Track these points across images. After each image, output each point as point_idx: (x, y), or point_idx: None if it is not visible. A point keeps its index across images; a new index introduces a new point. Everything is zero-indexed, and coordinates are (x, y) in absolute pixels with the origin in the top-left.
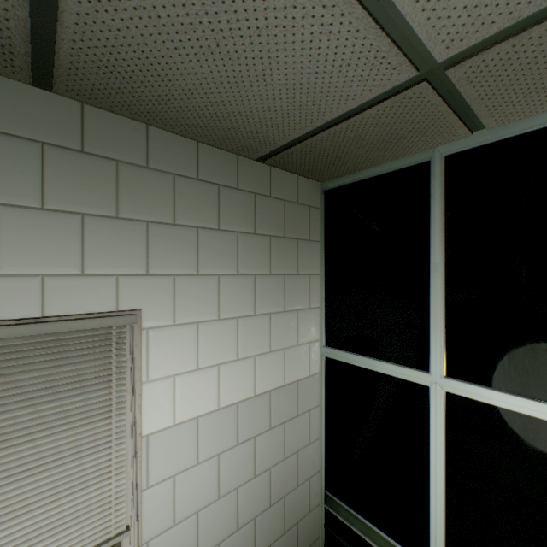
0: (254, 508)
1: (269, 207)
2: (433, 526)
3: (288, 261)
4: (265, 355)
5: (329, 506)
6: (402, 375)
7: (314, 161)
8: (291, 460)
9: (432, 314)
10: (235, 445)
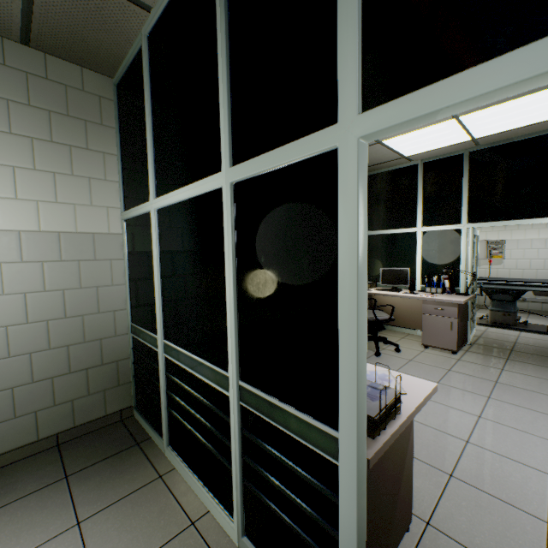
0: (47, 314)
1: (47, 87)
2: (157, 306)
3: (75, 136)
4: (51, 204)
5: (133, 333)
6: (144, 210)
7: (70, 46)
8: (89, 291)
9: (148, 156)
10: (20, 262)
